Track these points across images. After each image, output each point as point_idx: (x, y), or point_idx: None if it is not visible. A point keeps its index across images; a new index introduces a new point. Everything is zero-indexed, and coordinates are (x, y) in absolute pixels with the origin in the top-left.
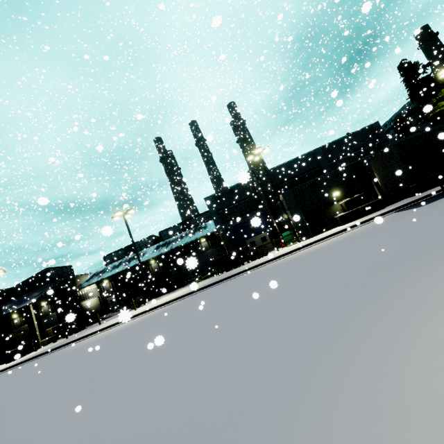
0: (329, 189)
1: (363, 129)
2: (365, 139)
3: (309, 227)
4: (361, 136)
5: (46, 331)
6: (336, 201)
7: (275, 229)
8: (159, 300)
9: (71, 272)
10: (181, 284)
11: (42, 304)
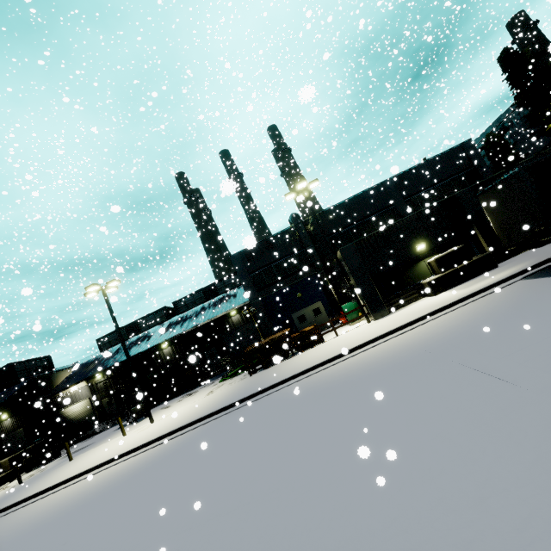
0: (411, 240)
1: (450, 150)
2: (454, 164)
3: (383, 299)
4: (448, 160)
5: (0, 465)
6: (422, 258)
7: (332, 297)
8: (165, 411)
9: (49, 366)
10: (202, 379)
11: (3, 417)
